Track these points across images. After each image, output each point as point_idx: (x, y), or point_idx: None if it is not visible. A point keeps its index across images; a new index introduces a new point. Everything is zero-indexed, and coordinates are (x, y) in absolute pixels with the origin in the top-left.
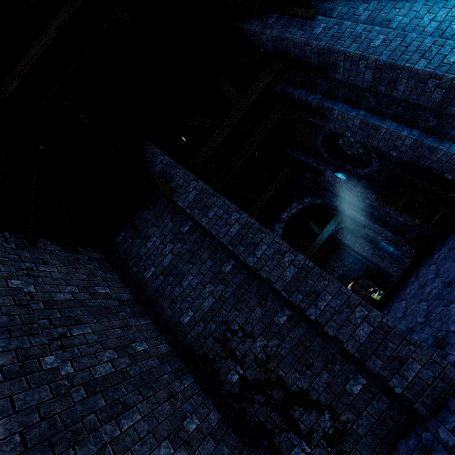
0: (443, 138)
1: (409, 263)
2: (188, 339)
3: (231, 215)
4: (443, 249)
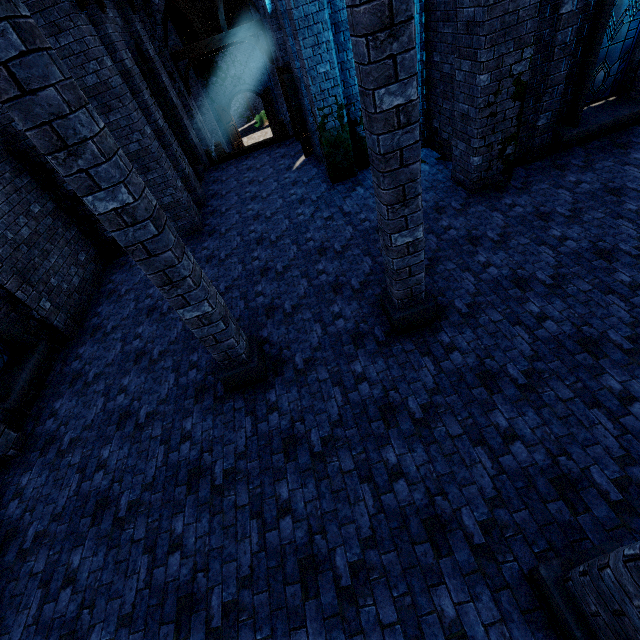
0: None
1: (267, 139)
2: (22, 145)
3: (90, 62)
4: (285, 150)
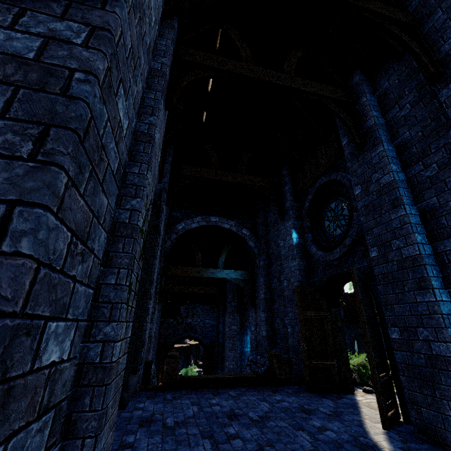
0: (447, 286)
1: (249, 374)
2: None
3: None
4: (294, 398)
